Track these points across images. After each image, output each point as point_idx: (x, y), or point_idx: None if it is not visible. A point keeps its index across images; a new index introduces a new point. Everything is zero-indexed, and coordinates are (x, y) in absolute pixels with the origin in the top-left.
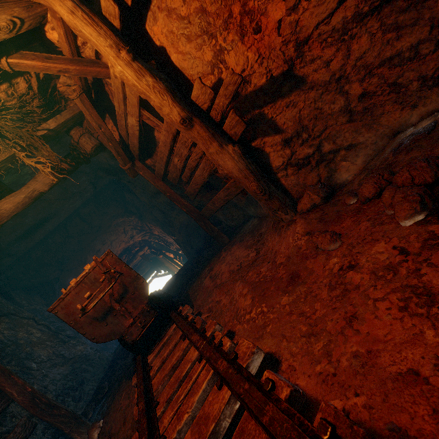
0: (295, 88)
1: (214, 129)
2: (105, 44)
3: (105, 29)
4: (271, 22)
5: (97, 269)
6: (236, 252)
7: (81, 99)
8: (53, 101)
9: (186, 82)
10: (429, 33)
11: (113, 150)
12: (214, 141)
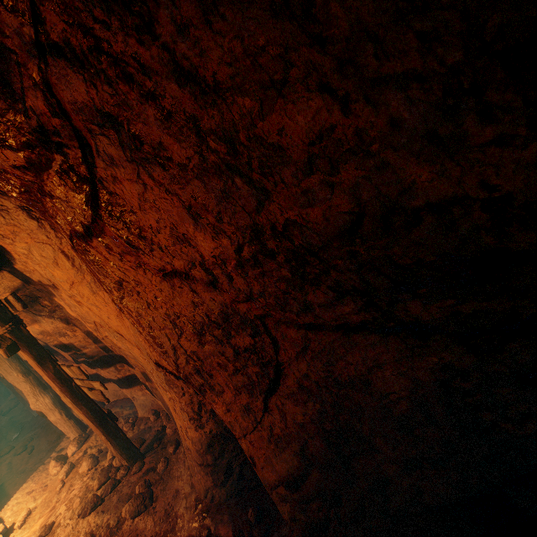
0: None
1: None
2: None
3: None
4: None
5: None
6: None
7: None
8: None
9: None
10: None
11: None
12: None
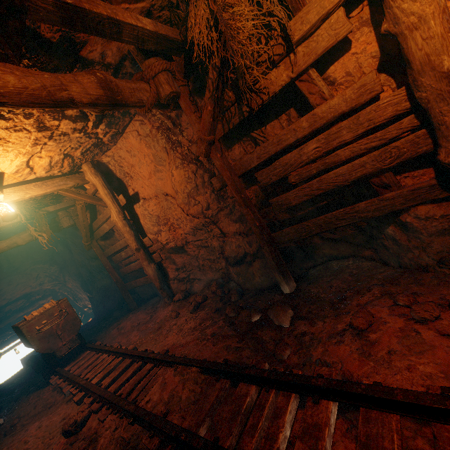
0: (184, 252)
1: (148, 255)
2: (114, 210)
3: (117, 205)
4: (179, 232)
5: (55, 307)
6: (140, 315)
7: (82, 208)
8: (59, 196)
9: (143, 230)
10: (216, 258)
11: (84, 233)
12: (147, 260)
